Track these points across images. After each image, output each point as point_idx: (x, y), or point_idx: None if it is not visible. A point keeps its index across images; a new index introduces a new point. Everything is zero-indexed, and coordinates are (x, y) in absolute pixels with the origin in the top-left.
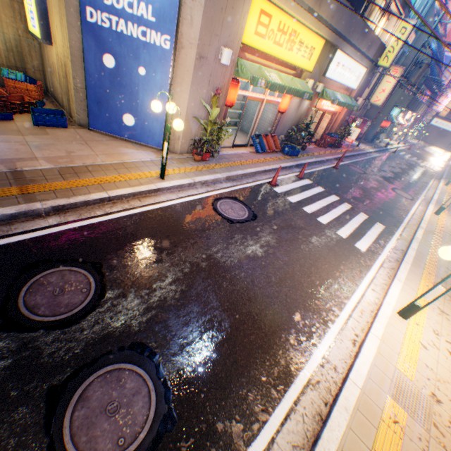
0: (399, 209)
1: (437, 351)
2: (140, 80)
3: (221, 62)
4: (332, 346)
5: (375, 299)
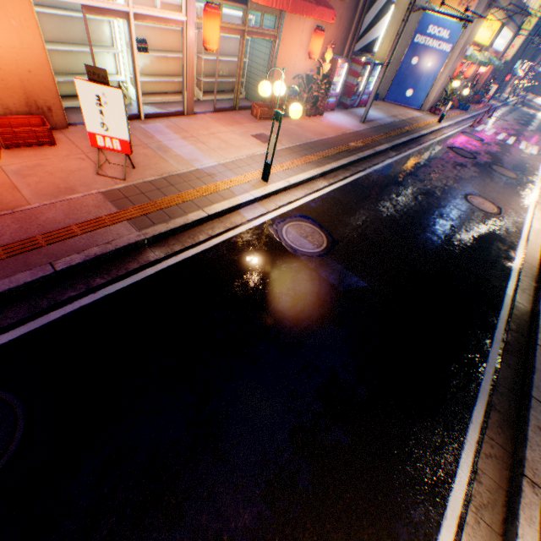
0: (540, 141)
1: None
2: (425, 70)
3: (465, 55)
4: None
5: None
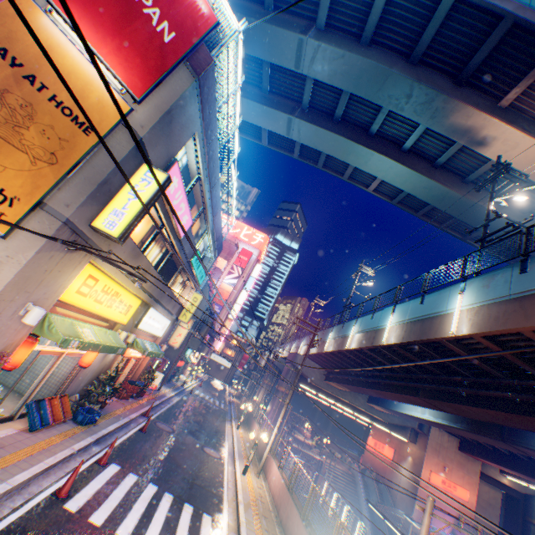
0: (216, 478)
1: None
2: None
3: (25, 320)
4: None
5: None
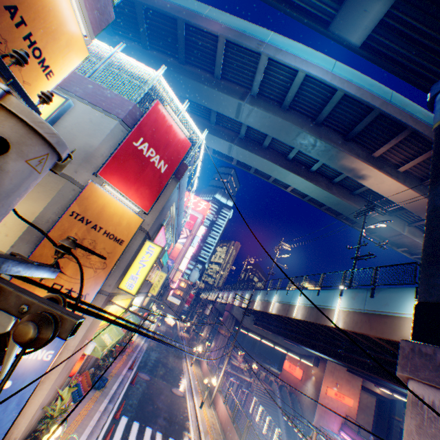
0: (184, 414)
1: None
2: None
3: (86, 352)
4: None
5: None
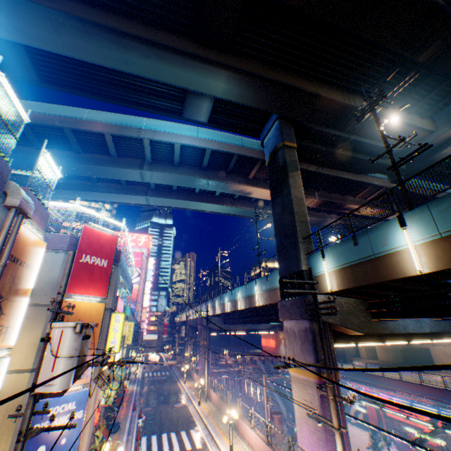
0: (188, 414)
1: None
2: (62, 447)
3: (101, 403)
4: None
5: None
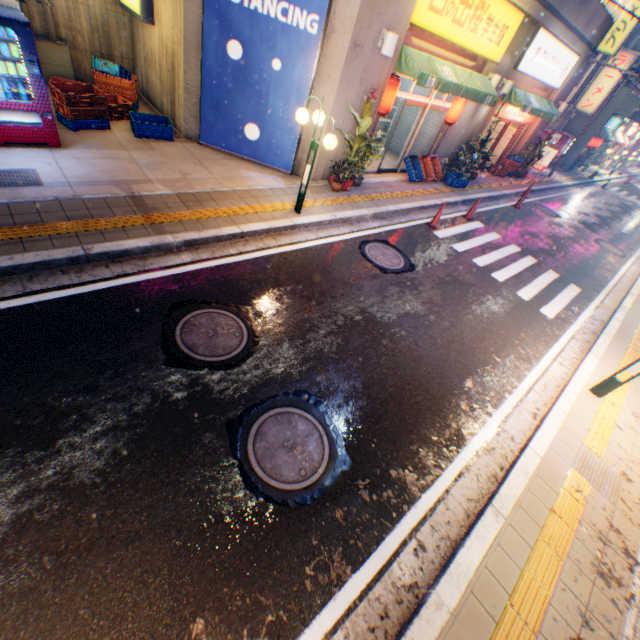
0: (602, 269)
1: (634, 434)
2: (273, 78)
3: (381, 52)
4: (509, 417)
5: (562, 374)
